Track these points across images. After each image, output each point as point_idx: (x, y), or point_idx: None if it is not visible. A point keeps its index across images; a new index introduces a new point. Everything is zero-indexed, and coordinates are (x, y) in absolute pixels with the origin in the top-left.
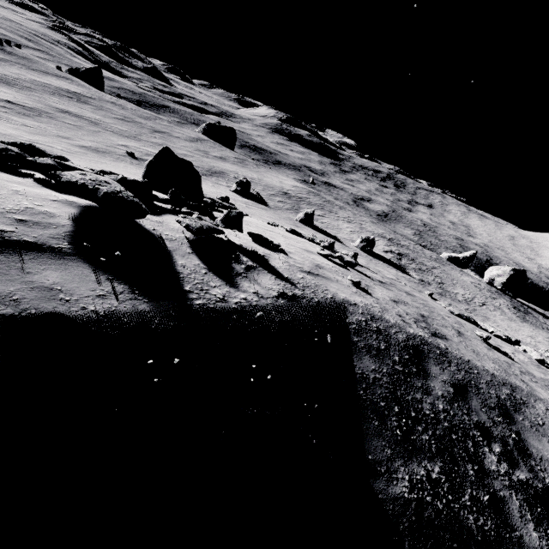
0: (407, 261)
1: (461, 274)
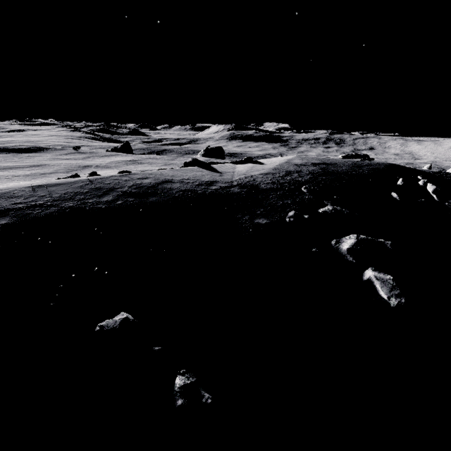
0: None
1: None
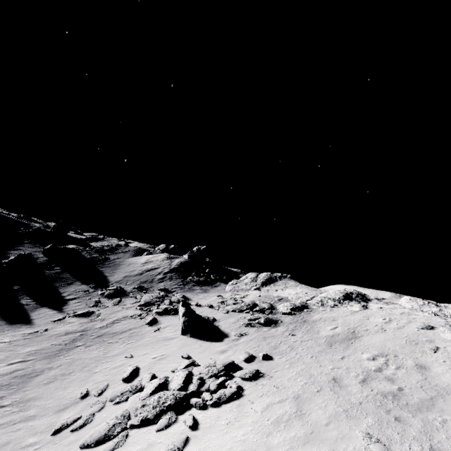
0: None
1: None
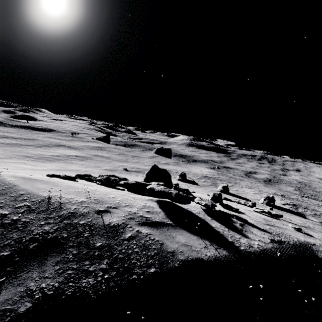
0: (302, 209)
1: None
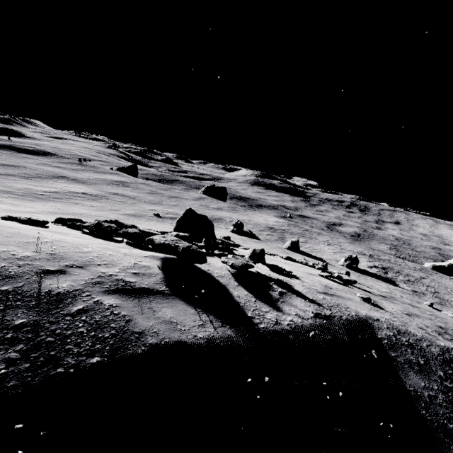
0: (393, 273)
1: (452, 281)
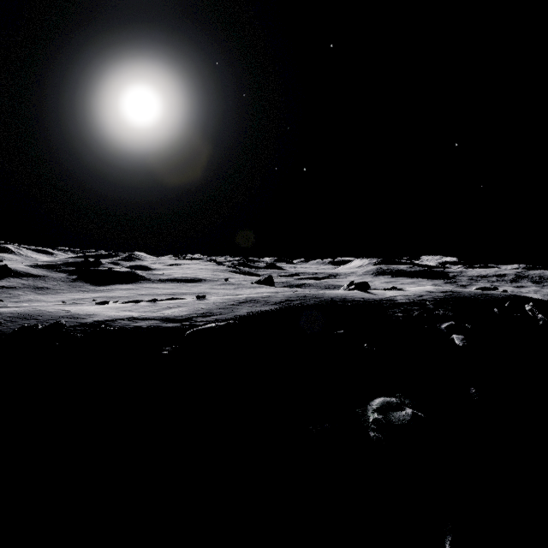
0: None
1: None
